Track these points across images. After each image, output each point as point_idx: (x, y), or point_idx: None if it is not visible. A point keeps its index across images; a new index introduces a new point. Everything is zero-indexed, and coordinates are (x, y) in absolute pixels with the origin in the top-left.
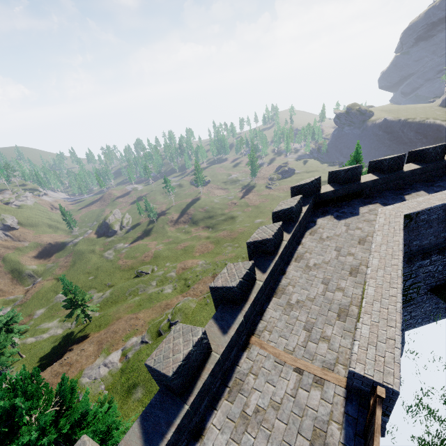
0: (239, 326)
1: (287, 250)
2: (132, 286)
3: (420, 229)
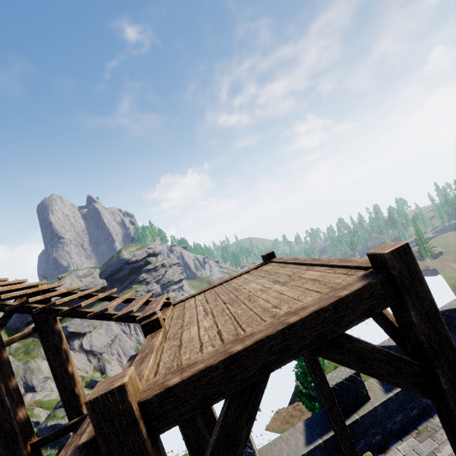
0: None
1: None
2: None
3: None
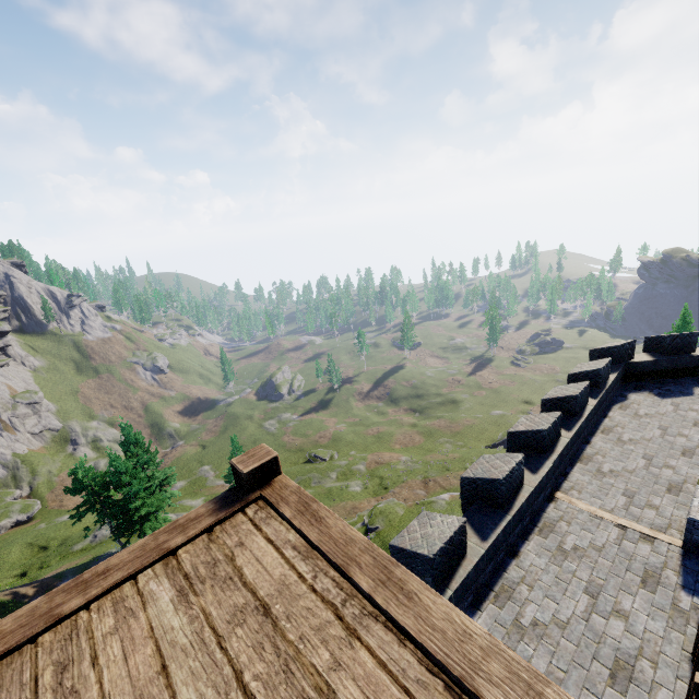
0: (549, 470)
1: (592, 417)
2: (303, 473)
3: None
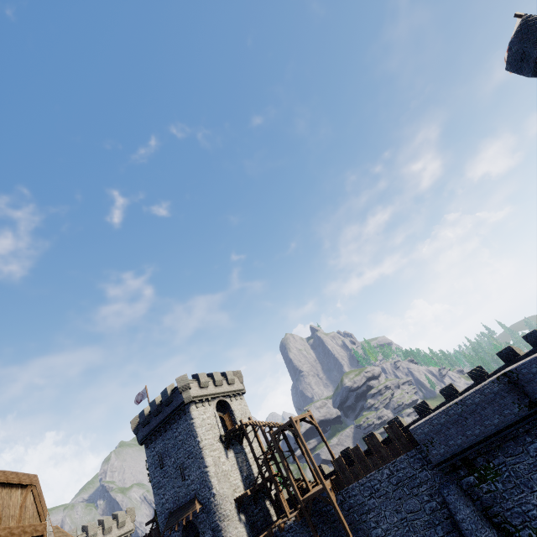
0: (413, 421)
1: None
2: None
3: (532, 382)
